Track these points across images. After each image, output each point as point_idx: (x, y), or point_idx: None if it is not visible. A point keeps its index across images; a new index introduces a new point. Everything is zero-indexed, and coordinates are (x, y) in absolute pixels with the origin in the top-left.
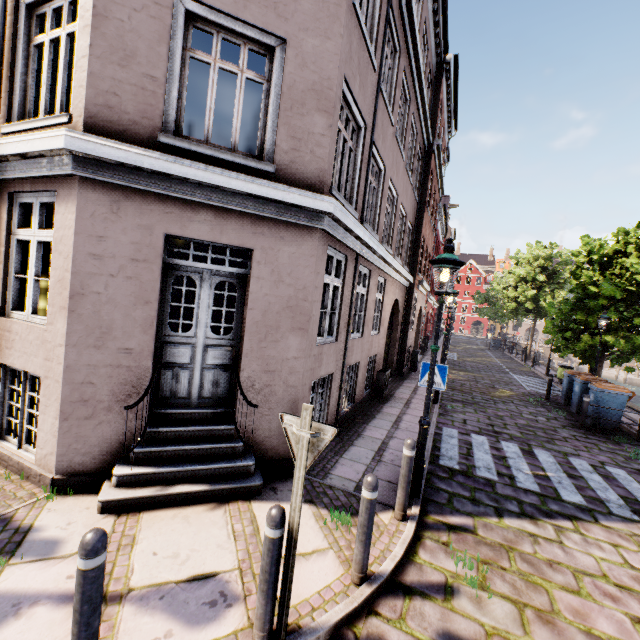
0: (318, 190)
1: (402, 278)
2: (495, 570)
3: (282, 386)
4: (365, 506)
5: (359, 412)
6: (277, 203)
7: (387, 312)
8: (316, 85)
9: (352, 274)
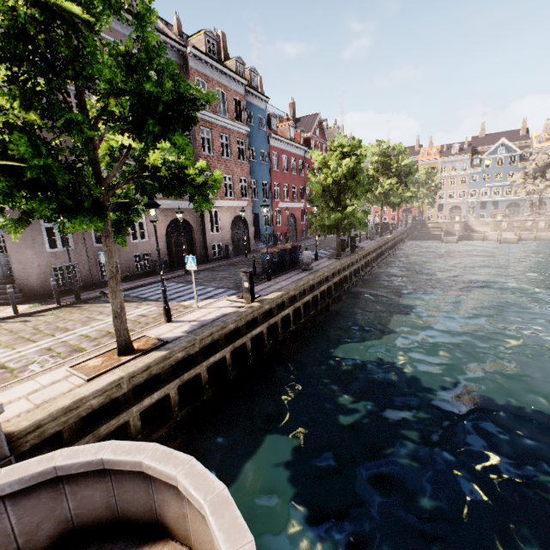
0: None
1: (179, 205)
2: (68, 312)
3: (31, 269)
4: (9, 293)
5: (127, 280)
6: None
7: (160, 228)
8: None
9: None
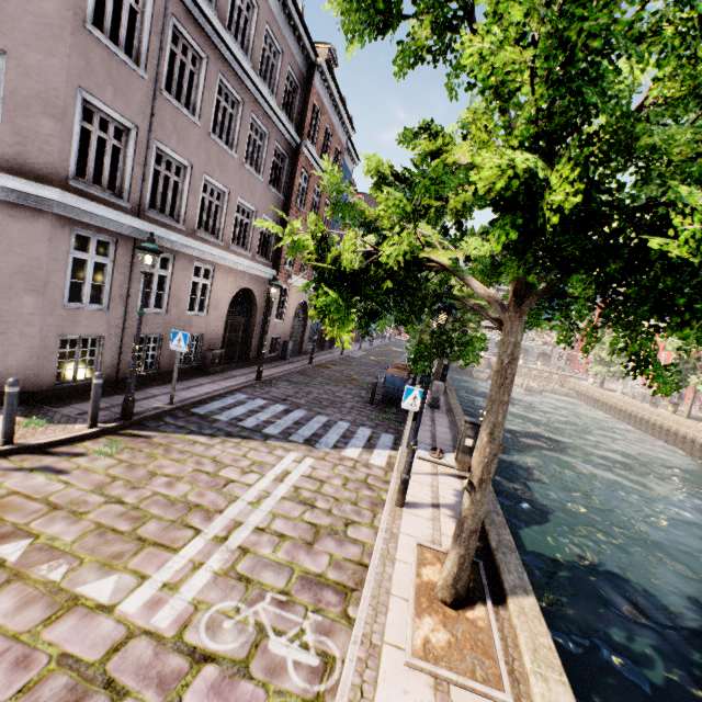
0: (49, 180)
1: (254, 269)
2: (133, 451)
3: (19, 335)
4: (6, 396)
5: (165, 379)
6: (2, 187)
7: (224, 298)
8: (42, 93)
9: (131, 255)
